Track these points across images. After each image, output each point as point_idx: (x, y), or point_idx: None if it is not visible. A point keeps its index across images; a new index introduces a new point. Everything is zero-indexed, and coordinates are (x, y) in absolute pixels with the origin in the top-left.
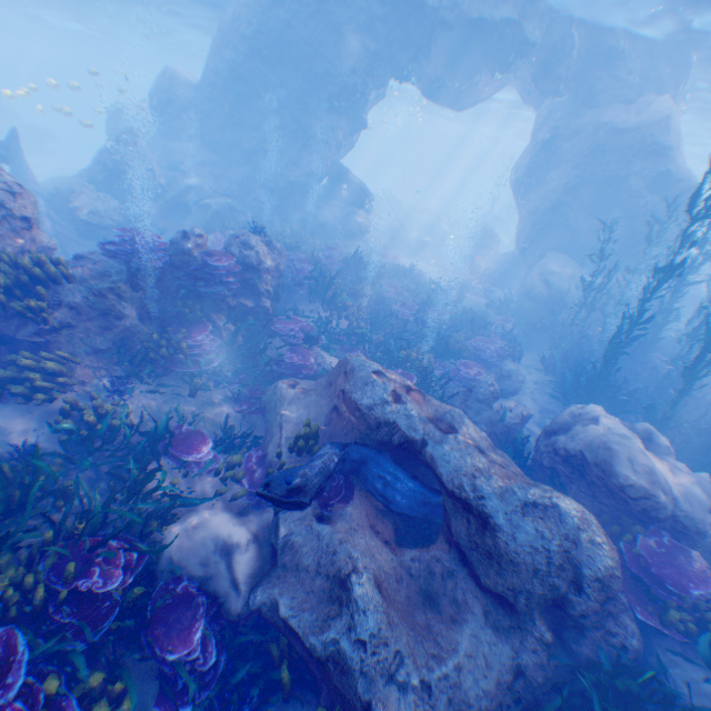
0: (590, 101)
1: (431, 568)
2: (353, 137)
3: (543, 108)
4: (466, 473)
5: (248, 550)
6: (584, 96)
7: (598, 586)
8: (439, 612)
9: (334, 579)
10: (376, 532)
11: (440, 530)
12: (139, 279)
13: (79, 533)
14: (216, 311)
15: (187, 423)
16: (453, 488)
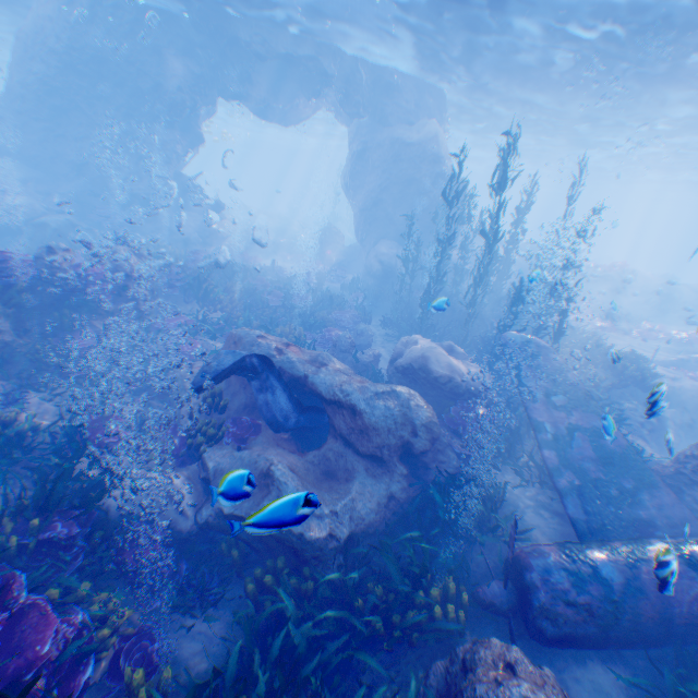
0: (384, 122)
1: (327, 456)
2: (193, 149)
3: (353, 126)
4: (337, 386)
5: (185, 486)
6: (380, 117)
7: (425, 429)
8: (337, 479)
9: (260, 476)
10: (284, 448)
11: (329, 433)
12: (10, 294)
13: (23, 511)
14: (95, 318)
15: (97, 414)
16: (331, 397)
